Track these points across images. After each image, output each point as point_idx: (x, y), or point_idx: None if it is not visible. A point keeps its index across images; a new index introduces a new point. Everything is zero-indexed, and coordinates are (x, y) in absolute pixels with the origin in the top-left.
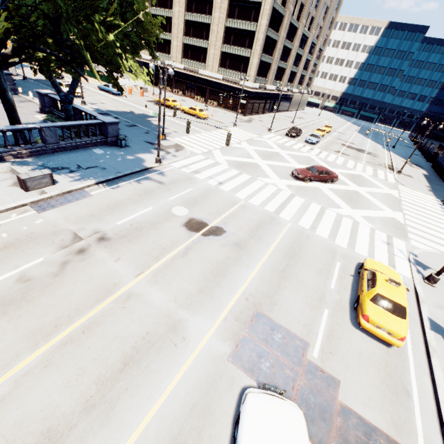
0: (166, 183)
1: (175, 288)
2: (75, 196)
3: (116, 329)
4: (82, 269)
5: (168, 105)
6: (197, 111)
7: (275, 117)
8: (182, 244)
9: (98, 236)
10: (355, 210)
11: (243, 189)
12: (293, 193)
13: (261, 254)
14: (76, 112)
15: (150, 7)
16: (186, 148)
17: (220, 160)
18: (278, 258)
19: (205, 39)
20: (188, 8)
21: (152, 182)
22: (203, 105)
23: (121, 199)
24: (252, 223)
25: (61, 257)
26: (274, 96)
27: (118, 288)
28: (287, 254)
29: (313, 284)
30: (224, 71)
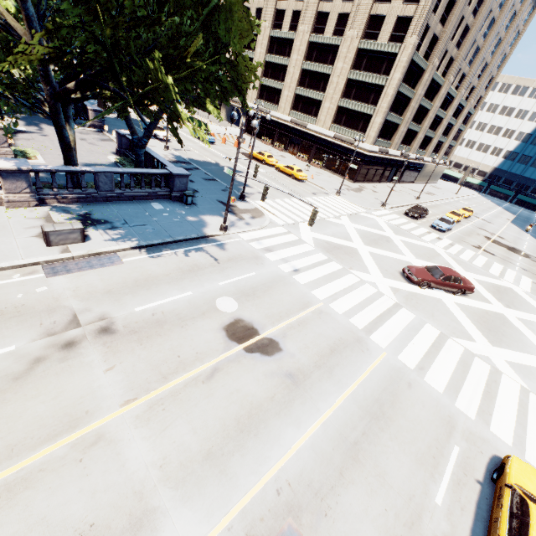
0: (223, 260)
1: (171, 441)
2: (101, 261)
3: (48, 502)
4: (55, 375)
5: (263, 159)
6: (294, 171)
7: (395, 189)
8: (210, 360)
9: (102, 324)
10: (497, 348)
11: (326, 284)
12: (398, 303)
13: (325, 402)
14: (149, 158)
15: (266, 54)
16: (266, 216)
17: (306, 237)
18: (352, 416)
19: (321, 91)
20: (307, 57)
21: (205, 255)
22: (305, 164)
23: (157, 274)
24: (326, 342)
25: (38, 349)
26: (397, 163)
27: (88, 421)
28: (369, 410)
29: (404, 486)
30: (337, 128)
